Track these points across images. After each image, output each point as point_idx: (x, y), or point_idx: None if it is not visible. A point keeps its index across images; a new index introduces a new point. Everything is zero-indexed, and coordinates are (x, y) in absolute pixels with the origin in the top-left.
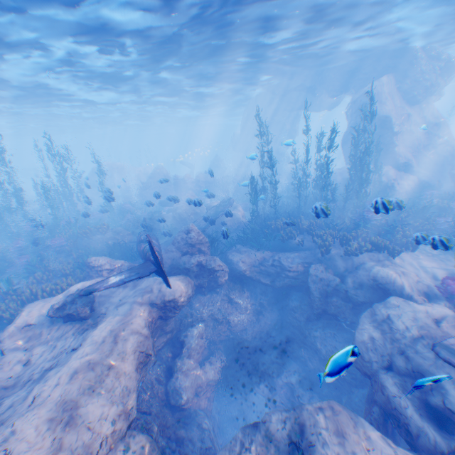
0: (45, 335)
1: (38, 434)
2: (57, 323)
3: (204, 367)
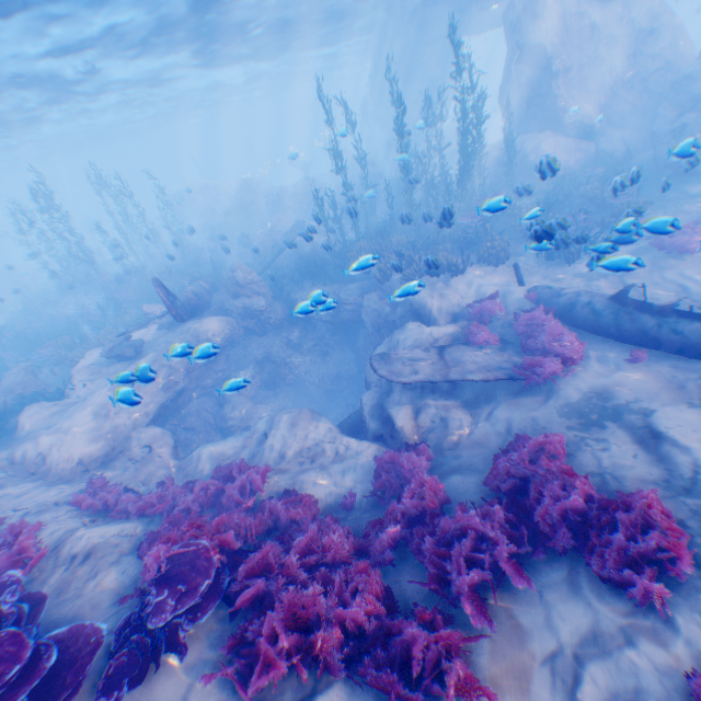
0: (105, 372)
1: (87, 419)
2: (114, 363)
3: (257, 403)
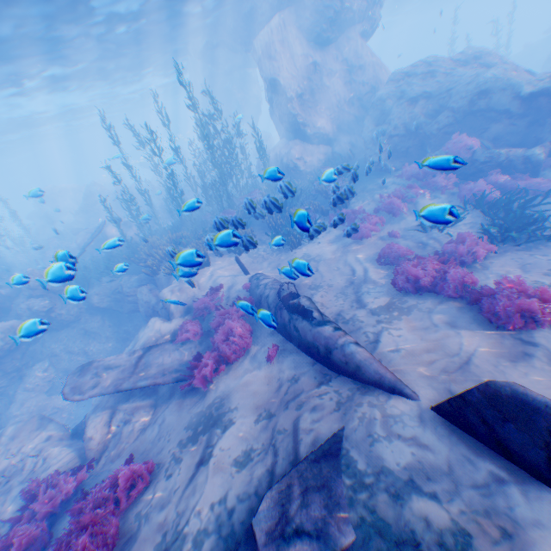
0: None
1: None
2: None
3: (53, 394)
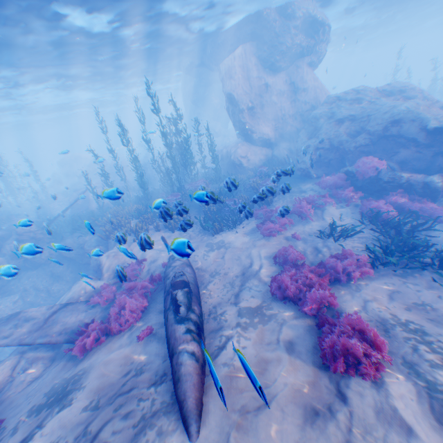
0: None
1: None
2: None
3: None
